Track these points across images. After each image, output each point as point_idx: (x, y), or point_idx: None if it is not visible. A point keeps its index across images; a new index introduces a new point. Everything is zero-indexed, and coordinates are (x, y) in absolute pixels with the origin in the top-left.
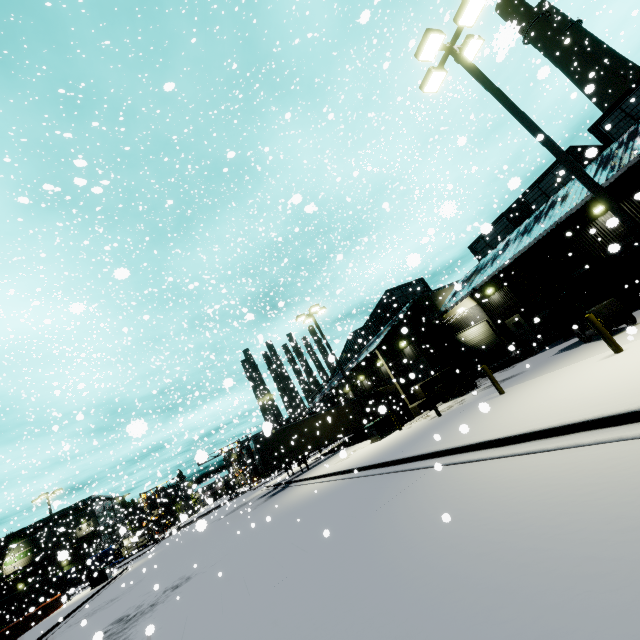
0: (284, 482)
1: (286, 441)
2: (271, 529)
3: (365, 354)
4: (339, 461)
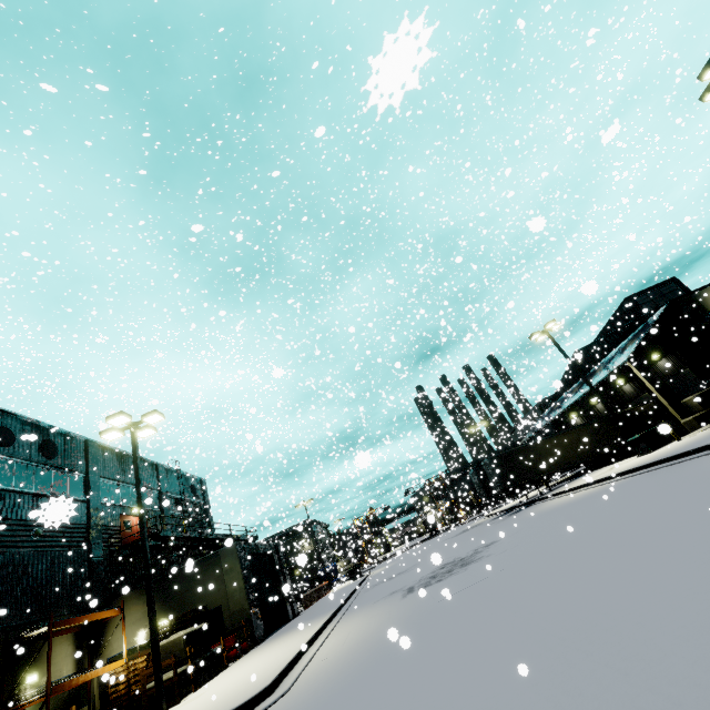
0: (521, 503)
1: (522, 461)
2: (562, 510)
3: (609, 369)
4: (599, 474)
